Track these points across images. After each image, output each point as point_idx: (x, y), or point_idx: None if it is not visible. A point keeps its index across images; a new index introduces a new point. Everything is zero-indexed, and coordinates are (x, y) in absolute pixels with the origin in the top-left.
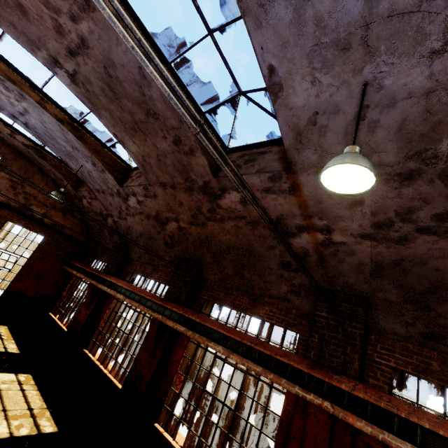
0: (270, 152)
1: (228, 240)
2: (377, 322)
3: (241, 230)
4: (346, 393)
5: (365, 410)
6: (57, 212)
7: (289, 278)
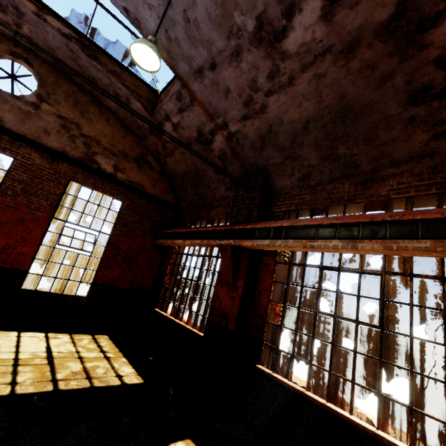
0: None
1: None
2: None
3: None
4: None
5: None
6: (130, 163)
7: None
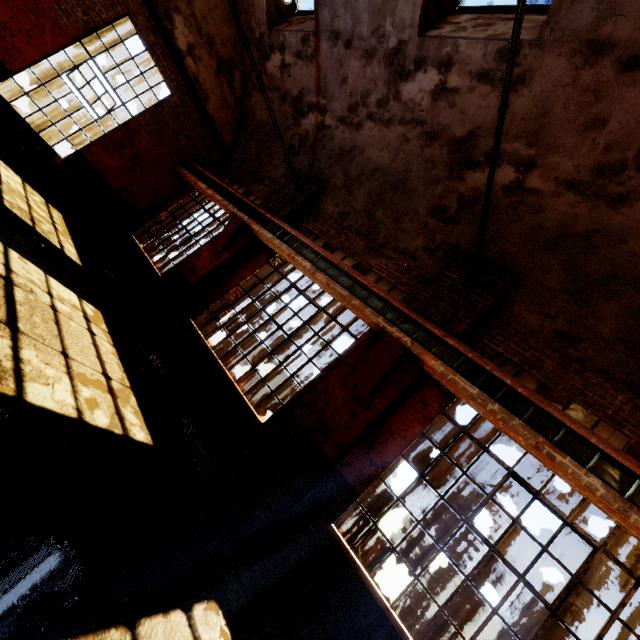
0: None
1: None
2: None
3: None
4: None
5: None
6: (211, 59)
7: None
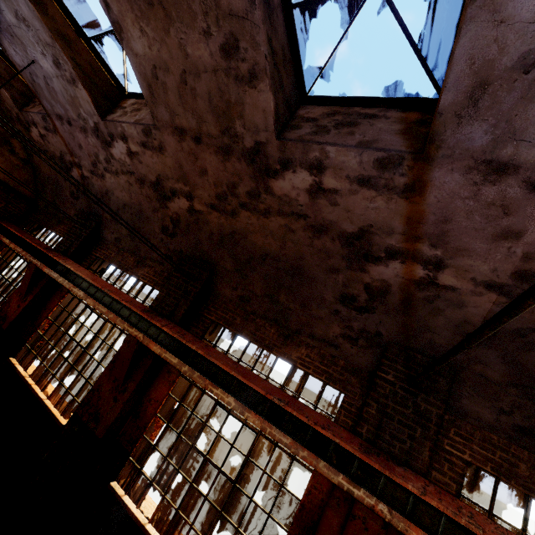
0: (385, 118)
1: (267, 245)
2: (459, 400)
3: (294, 235)
4: (412, 496)
5: (436, 523)
6: None
7: (347, 317)
